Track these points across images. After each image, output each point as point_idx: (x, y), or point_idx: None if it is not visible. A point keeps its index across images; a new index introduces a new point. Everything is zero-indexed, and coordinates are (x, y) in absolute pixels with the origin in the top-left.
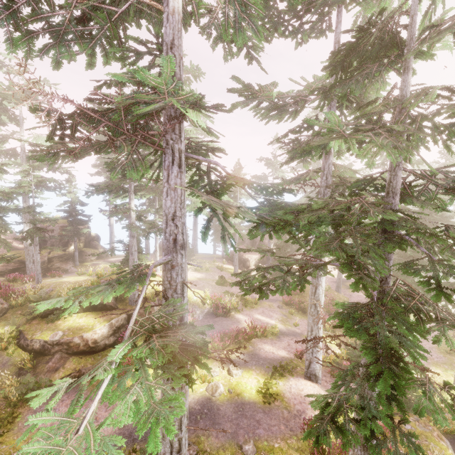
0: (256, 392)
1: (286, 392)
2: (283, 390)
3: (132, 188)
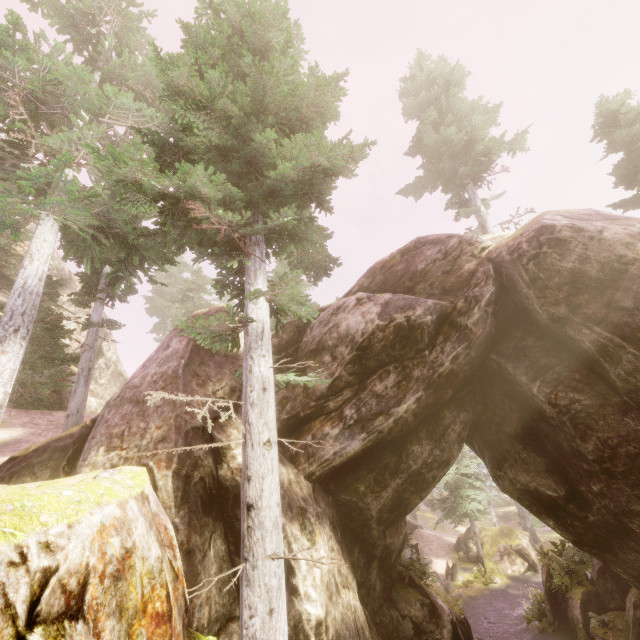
0: None
1: None
2: None
3: None
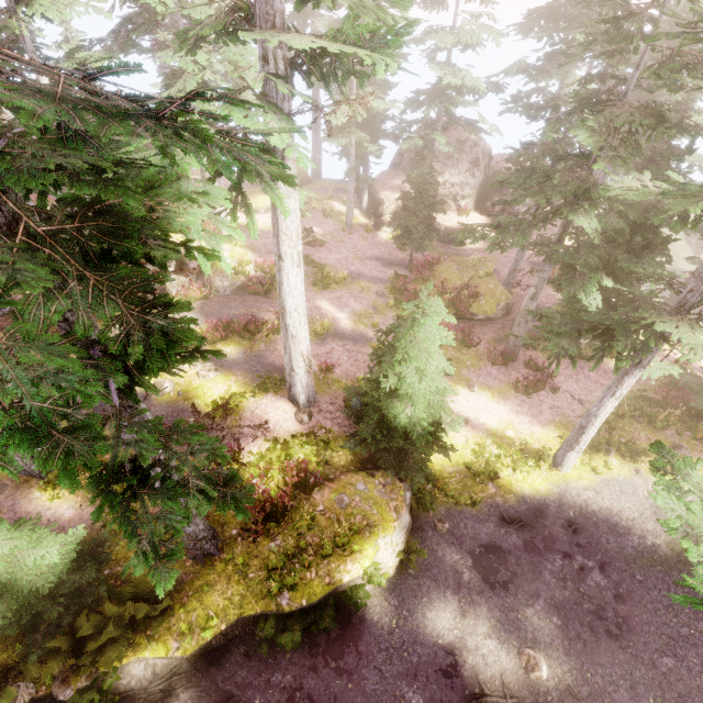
0: (210, 401)
1: (248, 411)
2: (246, 408)
3: (30, 45)
